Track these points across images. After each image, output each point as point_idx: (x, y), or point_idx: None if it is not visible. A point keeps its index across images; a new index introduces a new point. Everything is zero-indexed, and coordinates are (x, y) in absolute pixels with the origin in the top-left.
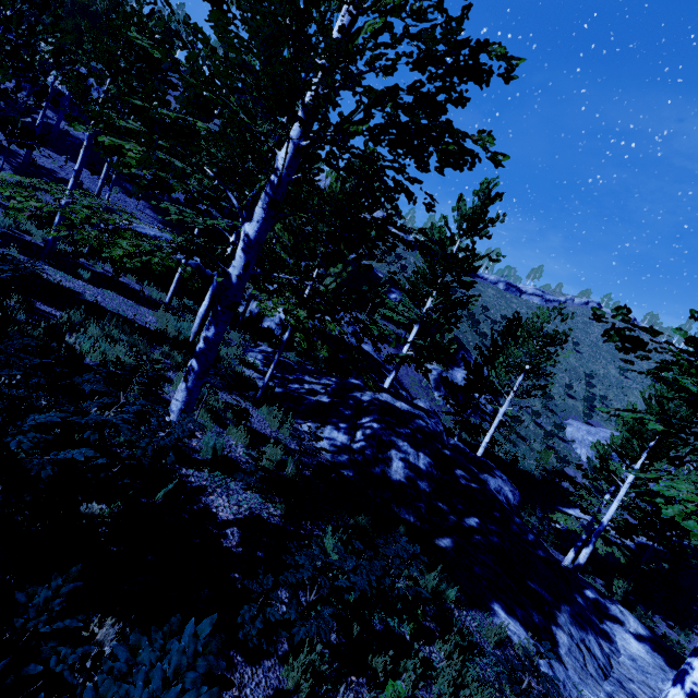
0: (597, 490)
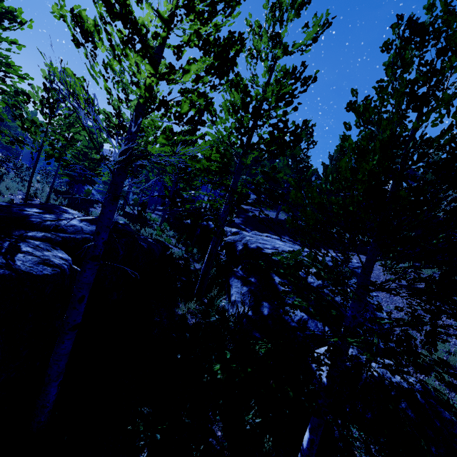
0: None
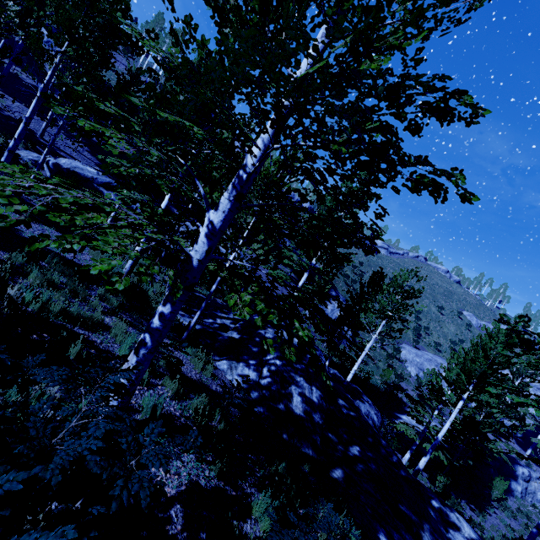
0: (421, 399)
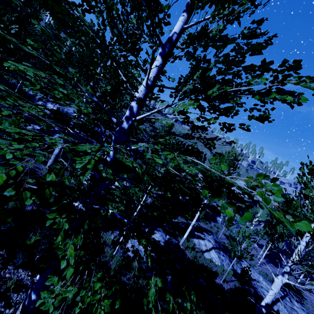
0: None
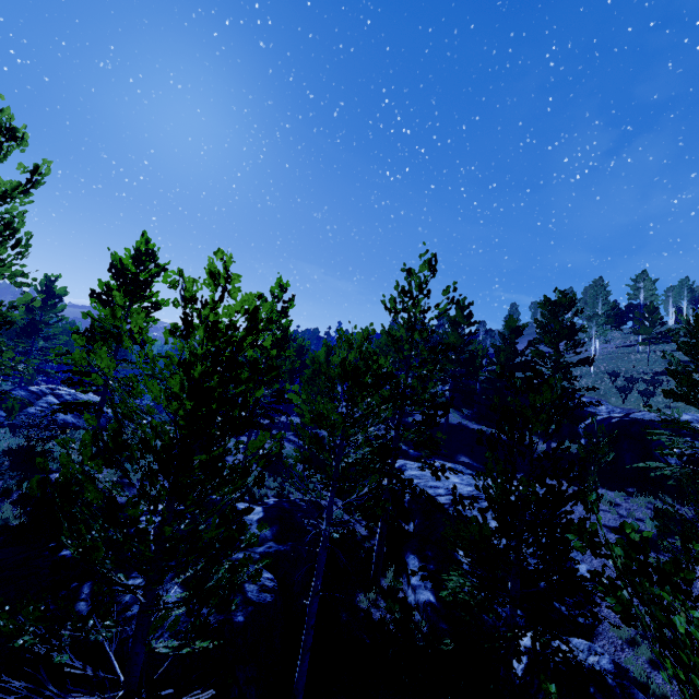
0: None
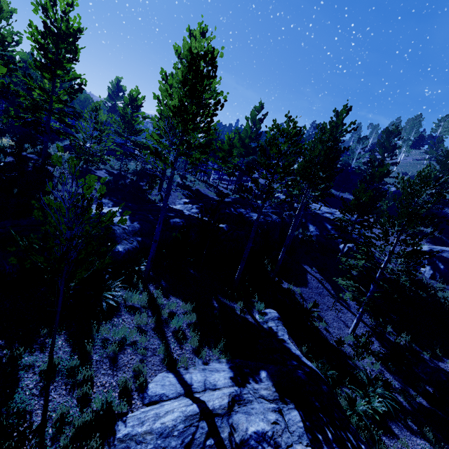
0: None
